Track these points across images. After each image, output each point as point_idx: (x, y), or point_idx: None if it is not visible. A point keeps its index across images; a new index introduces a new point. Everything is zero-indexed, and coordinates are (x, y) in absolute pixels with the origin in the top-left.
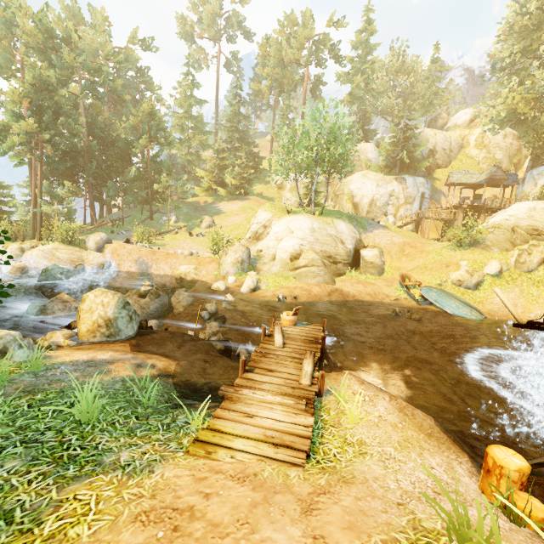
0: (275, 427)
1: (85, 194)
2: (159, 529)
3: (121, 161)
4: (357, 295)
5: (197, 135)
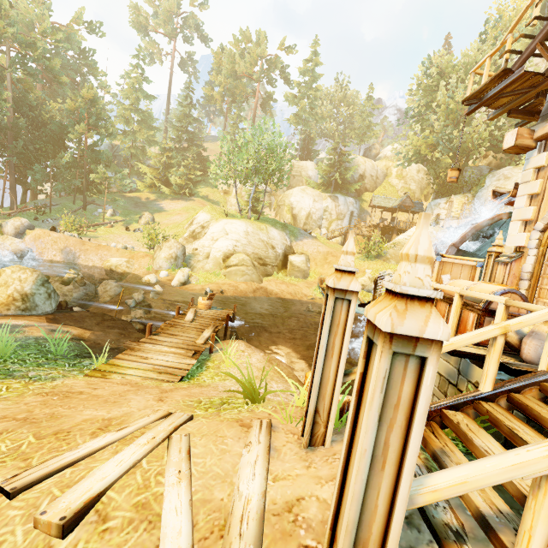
0: (164, 364)
1: (5, 175)
2: (54, 397)
3: (53, 145)
4: (279, 293)
5: (143, 130)
